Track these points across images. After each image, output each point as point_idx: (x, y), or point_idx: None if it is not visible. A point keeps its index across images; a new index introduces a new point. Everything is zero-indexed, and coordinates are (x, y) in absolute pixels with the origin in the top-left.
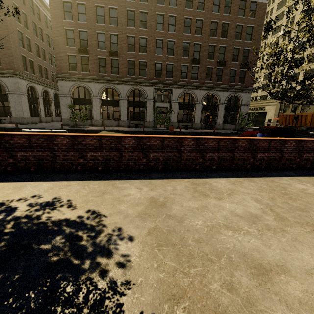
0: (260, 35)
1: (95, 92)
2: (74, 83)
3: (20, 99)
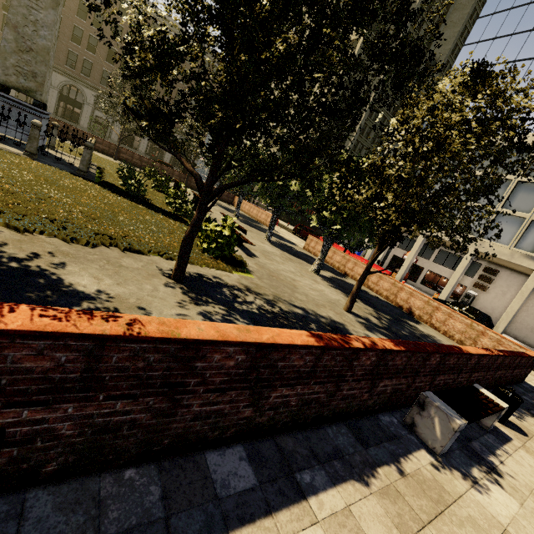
0: None
1: None
2: None
3: None
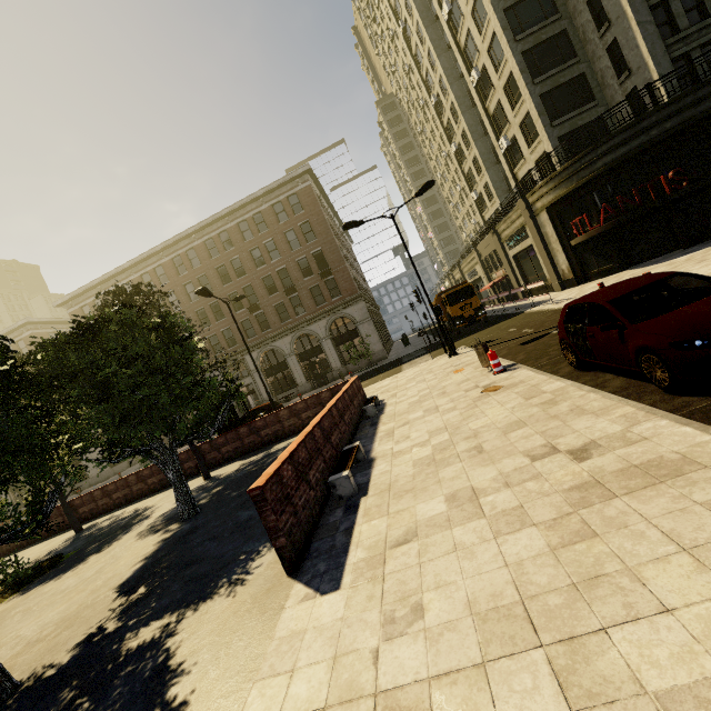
0: (324, 223)
1: None
2: None
3: (90, 454)
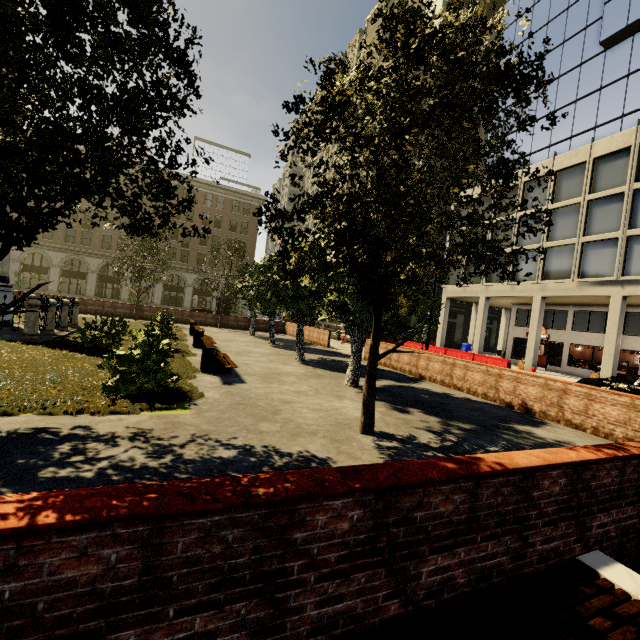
0: (256, 231)
1: (56, 261)
2: (29, 249)
3: None
